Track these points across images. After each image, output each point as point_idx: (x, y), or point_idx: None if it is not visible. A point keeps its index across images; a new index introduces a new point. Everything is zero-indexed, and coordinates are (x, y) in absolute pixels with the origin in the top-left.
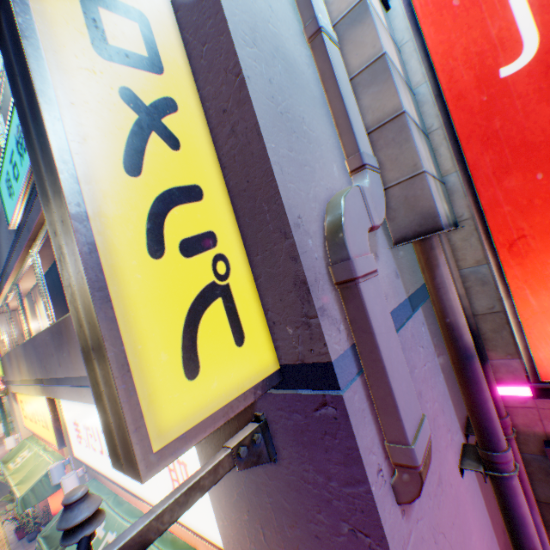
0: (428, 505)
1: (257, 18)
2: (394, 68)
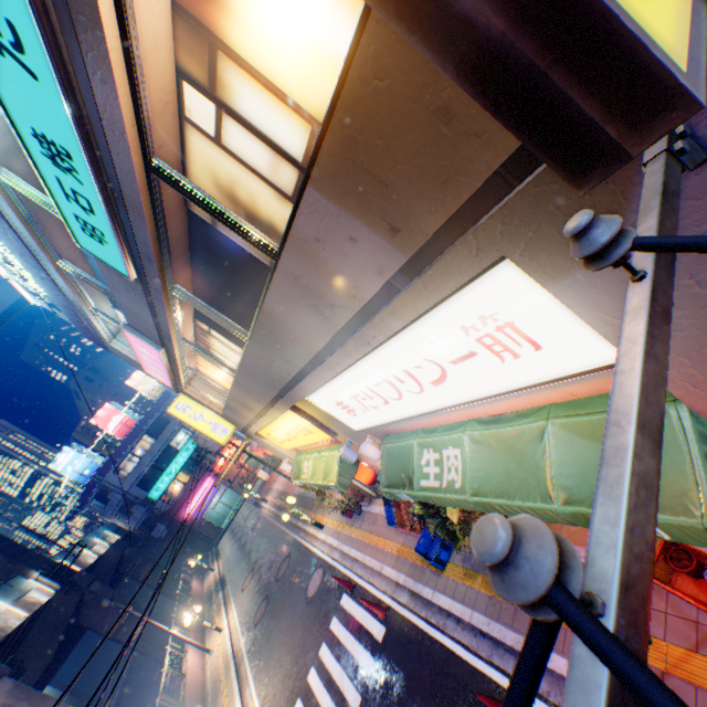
0: None
1: None
2: None
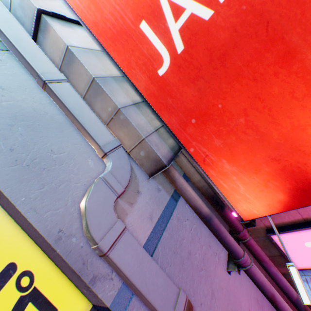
0: None
1: None
2: (108, 77)
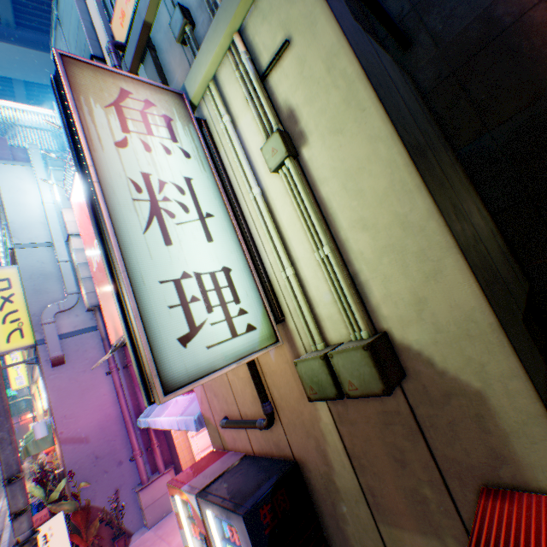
0: (72, 373)
1: (36, 270)
2: (88, 263)
